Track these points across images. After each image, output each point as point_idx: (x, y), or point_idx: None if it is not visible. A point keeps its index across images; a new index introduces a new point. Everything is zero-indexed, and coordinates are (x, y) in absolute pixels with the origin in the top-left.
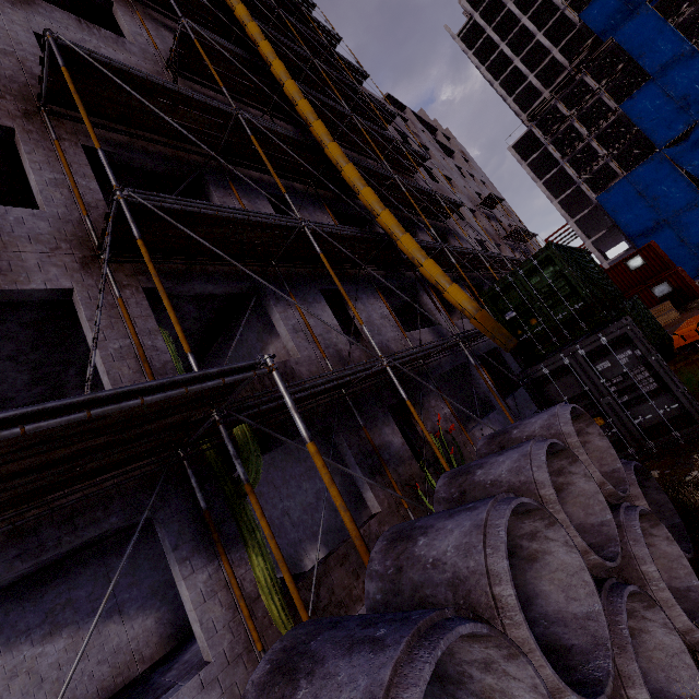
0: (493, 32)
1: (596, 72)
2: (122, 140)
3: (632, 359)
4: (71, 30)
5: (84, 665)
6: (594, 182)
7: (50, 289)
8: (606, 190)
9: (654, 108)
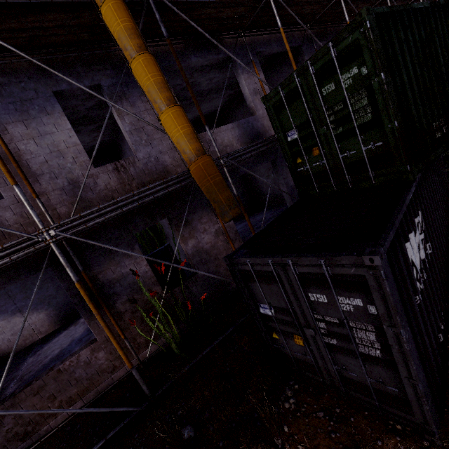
0: None
1: None
2: None
3: (360, 312)
4: None
5: (3, 336)
6: None
7: None
8: None
9: None
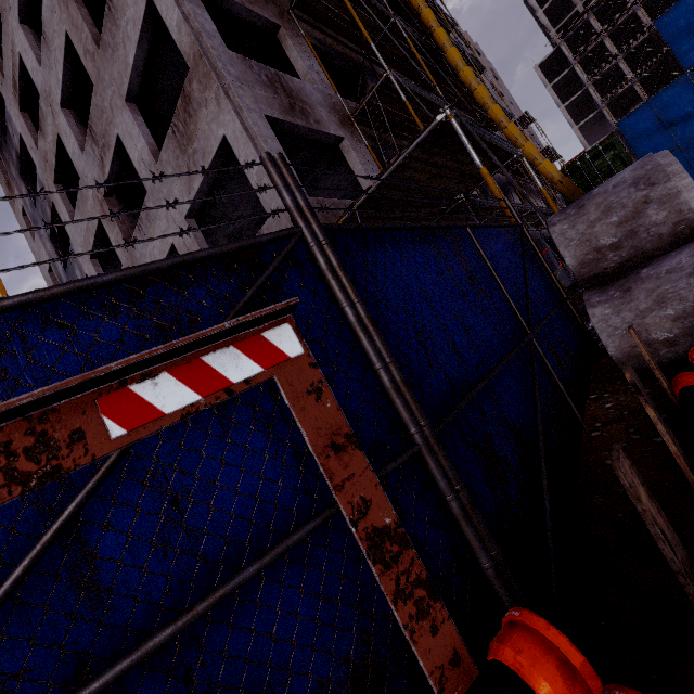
0: None
1: None
2: (320, 39)
3: None
4: None
5: None
6: (616, 108)
7: (337, 137)
8: (628, 115)
9: (688, 26)
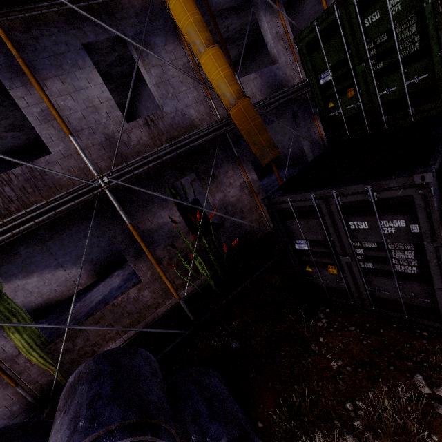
0: None
1: None
2: None
3: (401, 233)
4: None
5: (50, 287)
6: None
7: None
8: None
9: None
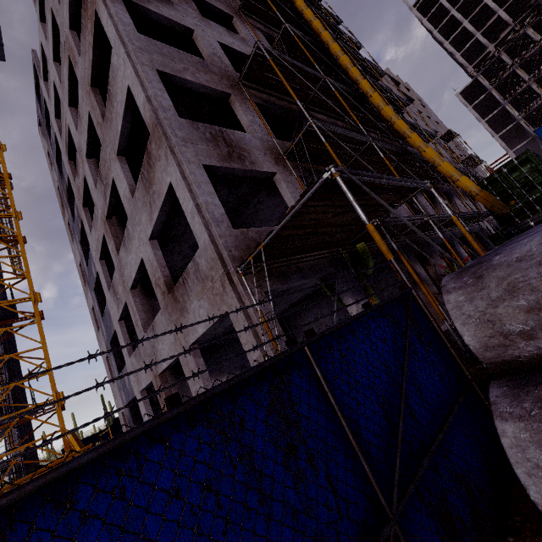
0: (445, 0)
1: (538, 25)
2: (265, 98)
3: None
4: (227, 37)
5: None
6: (532, 118)
7: (270, 172)
8: None
9: None
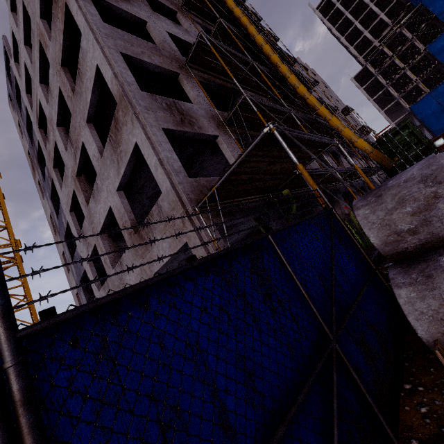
0: (340, 5)
1: (410, 26)
2: (206, 78)
3: None
4: (173, 28)
5: None
6: (408, 98)
7: (213, 135)
8: (416, 102)
9: None
